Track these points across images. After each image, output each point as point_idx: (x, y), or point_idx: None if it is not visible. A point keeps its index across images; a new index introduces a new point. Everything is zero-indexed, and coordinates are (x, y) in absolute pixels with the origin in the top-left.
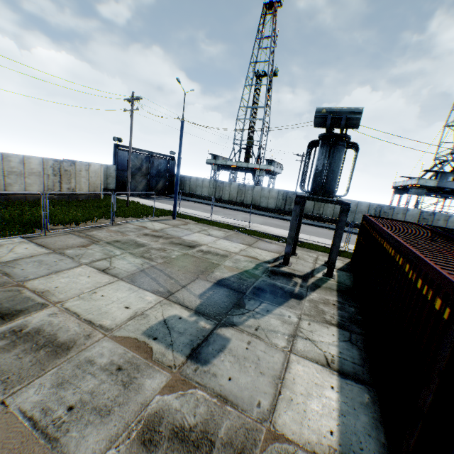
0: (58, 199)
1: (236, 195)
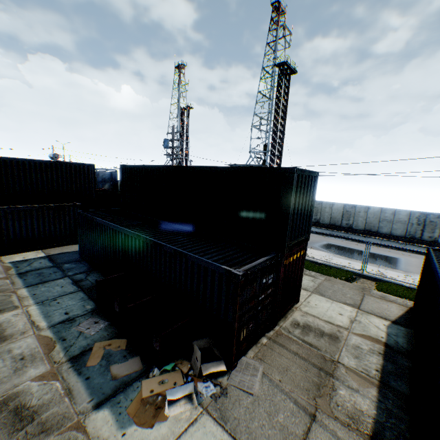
0: None
1: None
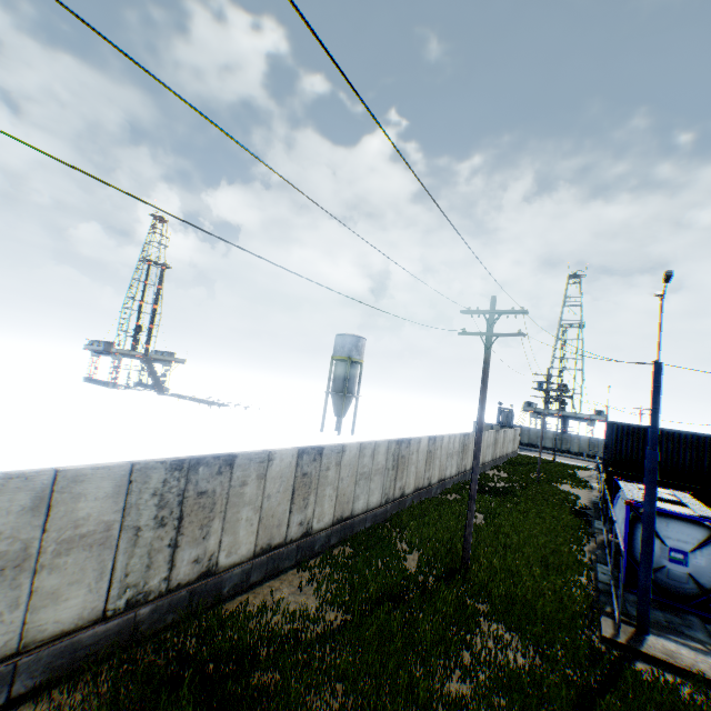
0: (512, 456)
1: (587, 448)
